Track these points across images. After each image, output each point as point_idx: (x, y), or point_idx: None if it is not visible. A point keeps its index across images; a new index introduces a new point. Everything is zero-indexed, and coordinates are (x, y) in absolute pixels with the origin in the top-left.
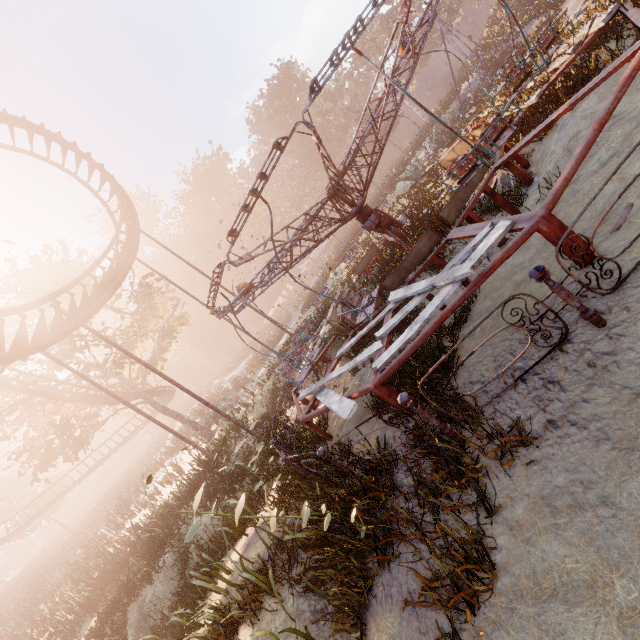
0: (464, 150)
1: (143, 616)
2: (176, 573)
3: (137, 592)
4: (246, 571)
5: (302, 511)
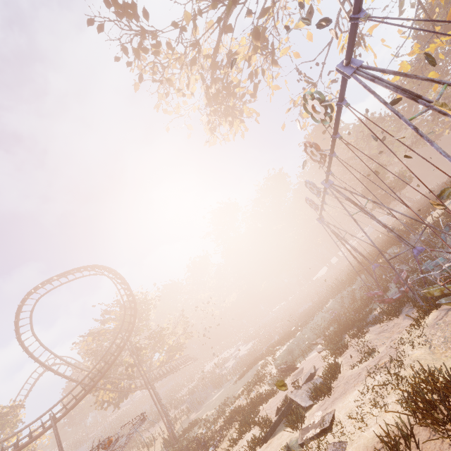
0: None
1: None
2: None
3: None
4: None
5: None
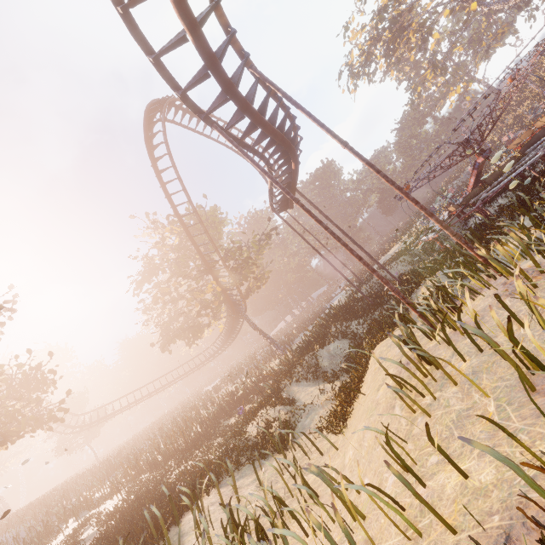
0: (526, 136)
1: (331, 354)
2: (345, 342)
3: (321, 347)
4: (489, 219)
5: (527, 181)
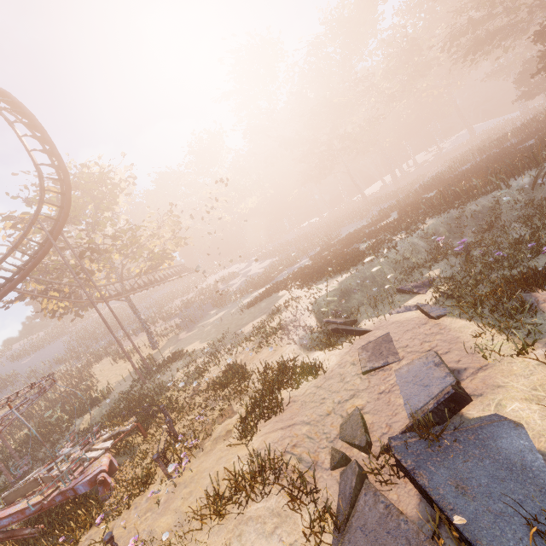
0: None
1: None
2: None
3: None
4: None
5: None
